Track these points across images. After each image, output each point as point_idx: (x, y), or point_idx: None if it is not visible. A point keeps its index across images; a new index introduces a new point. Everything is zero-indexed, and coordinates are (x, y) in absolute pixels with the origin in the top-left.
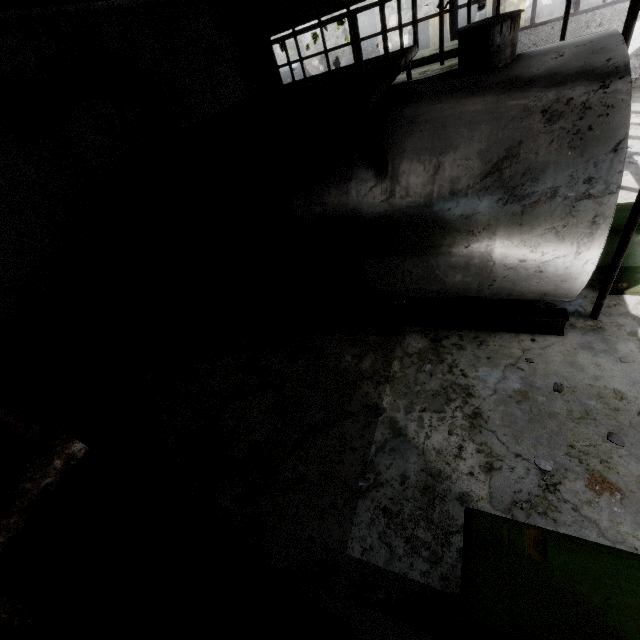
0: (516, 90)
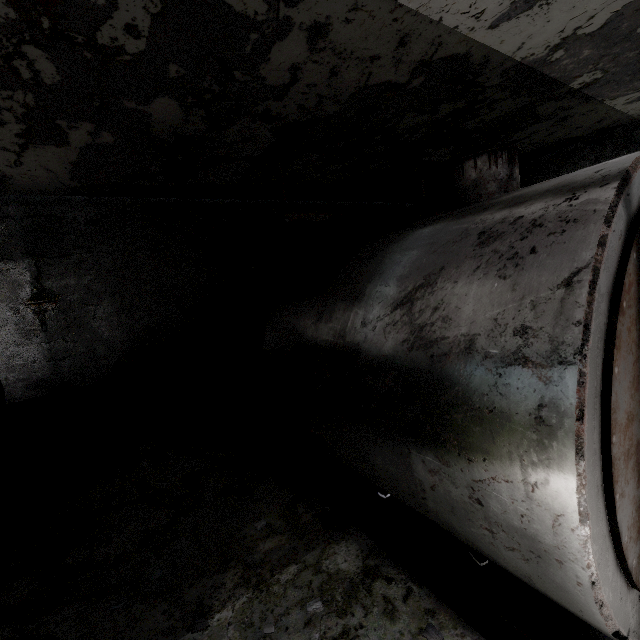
0: (468, 216)
